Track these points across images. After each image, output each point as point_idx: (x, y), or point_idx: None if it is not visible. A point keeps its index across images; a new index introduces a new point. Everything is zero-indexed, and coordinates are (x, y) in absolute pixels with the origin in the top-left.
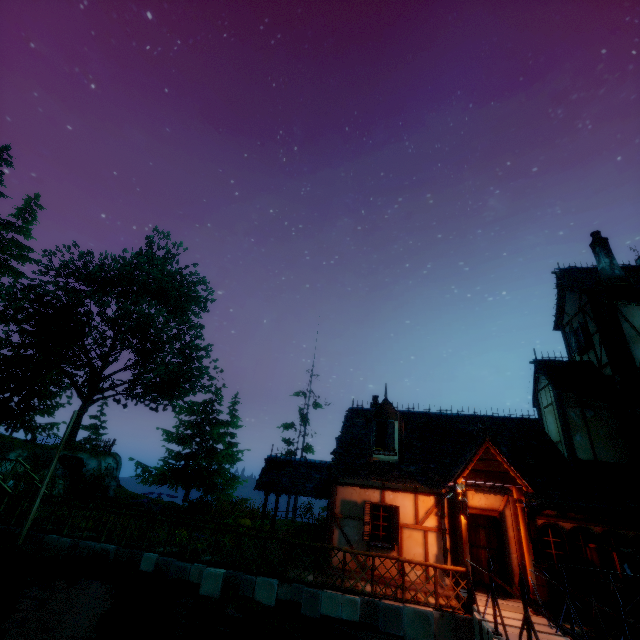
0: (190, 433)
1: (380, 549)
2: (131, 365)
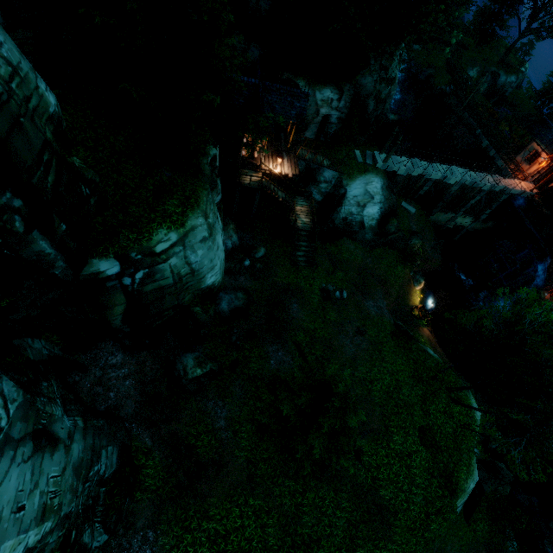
0: None
1: (527, 163)
2: None
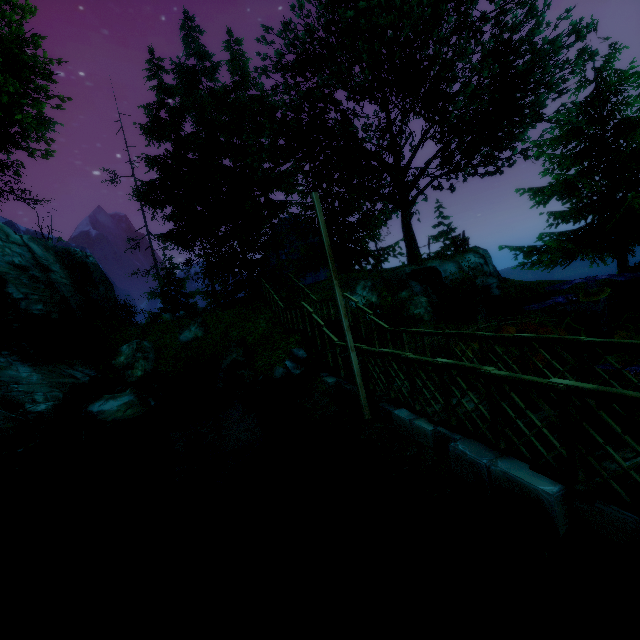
0: (577, 173)
1: None
2: (426, 132)
